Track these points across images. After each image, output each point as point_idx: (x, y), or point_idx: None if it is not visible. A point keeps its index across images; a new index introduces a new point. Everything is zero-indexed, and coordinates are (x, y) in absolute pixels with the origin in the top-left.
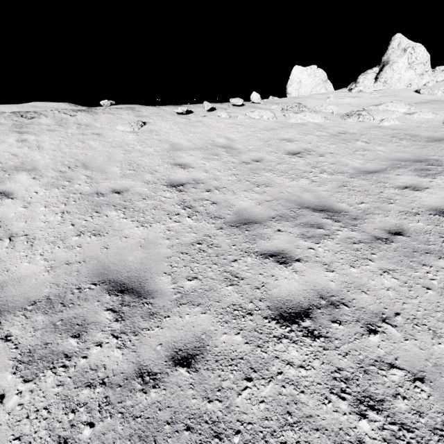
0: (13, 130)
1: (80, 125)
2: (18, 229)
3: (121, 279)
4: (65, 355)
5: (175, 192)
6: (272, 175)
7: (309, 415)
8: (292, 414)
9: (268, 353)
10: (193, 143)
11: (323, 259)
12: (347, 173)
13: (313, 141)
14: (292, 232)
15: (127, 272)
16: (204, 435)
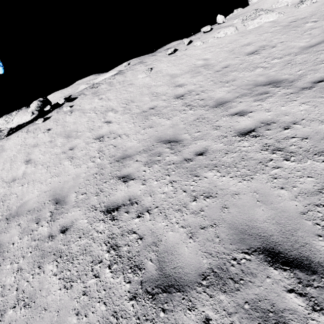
0: (94, 95)
1: (120, 82)
2: (120, 133)
3: (167, 139)
4: (158, 161)
5: (180, 100)
6: (236, 73)
7: (251, 157)
8: (244, 158)
9: (234, 146)
10: (183, 70)
11: (265, 108)
12: (293, 53)
13: (267, 38)
14: (248, 101)
15: (169, 136)
16: (211, 167)
